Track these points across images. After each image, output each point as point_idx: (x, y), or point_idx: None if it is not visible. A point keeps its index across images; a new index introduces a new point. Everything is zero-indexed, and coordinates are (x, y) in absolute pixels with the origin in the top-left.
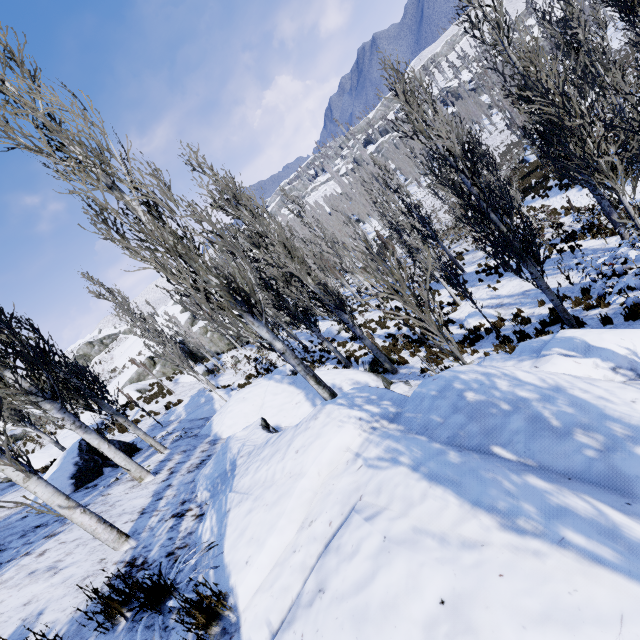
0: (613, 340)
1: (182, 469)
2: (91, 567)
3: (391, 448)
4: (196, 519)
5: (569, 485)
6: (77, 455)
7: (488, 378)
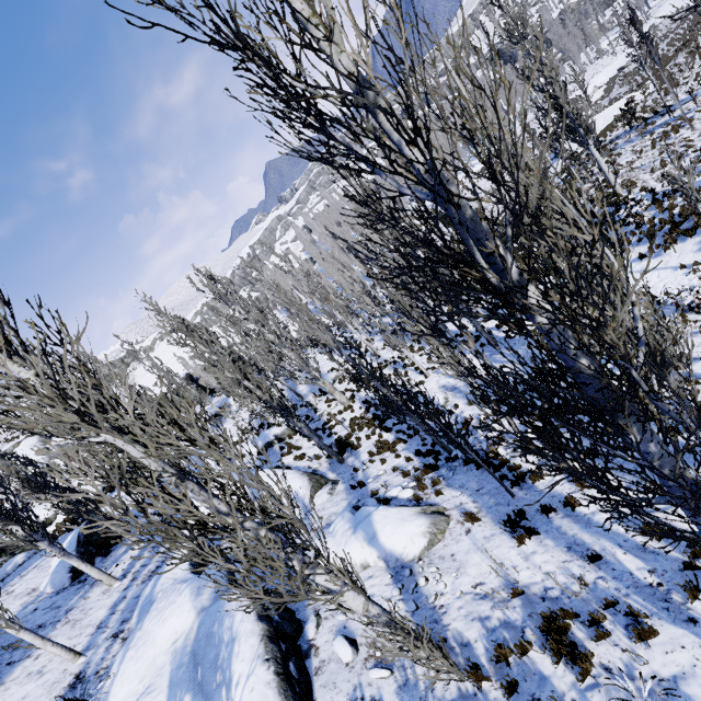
0: (387, 533)
1: (141, 576)
2: (59, 675)
3: (179, 648)
4: (122, 643)
5: (197, 700)
6: (75, 548)
7: (227, 615)
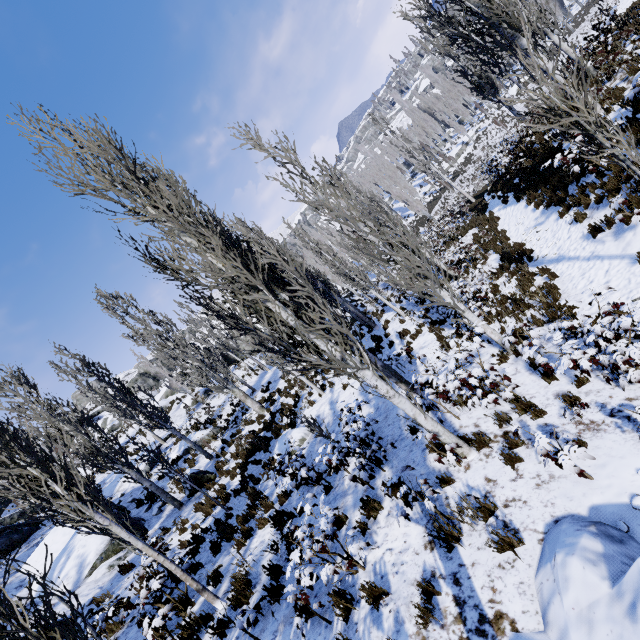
0: None
1: None
2: None
3: None
4: None
5: None
6: None
7: None
